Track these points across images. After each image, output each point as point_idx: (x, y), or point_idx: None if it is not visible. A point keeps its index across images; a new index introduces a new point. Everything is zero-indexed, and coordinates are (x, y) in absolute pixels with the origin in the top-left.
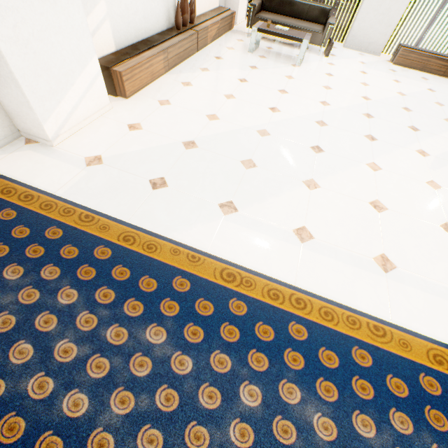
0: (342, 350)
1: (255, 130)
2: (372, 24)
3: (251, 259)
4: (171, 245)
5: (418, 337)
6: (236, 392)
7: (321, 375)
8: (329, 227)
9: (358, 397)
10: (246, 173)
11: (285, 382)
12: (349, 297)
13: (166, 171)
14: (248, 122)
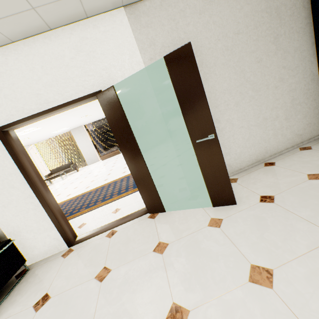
0: None
1: None
2: (90, 157)
3: None
4: None
5: None
6: None
7: None
8: None
9: None
10: None
11: None
12: None
13: None
14: None
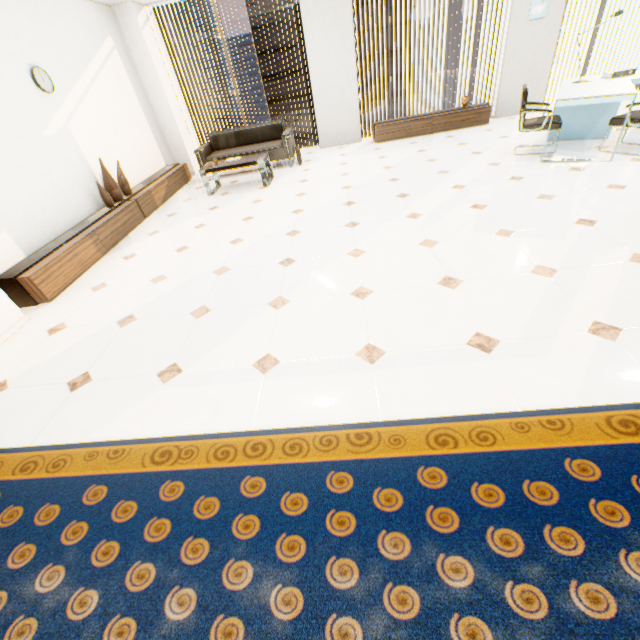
0: (313, 484)
1: (211, 272)
2: (335, 118)
3: (196, 421)
4: (88, 449)
5: (414, 424)
6: (161, 609)
7: (284, 531)
8: (300, 341)
9: (335, 538)
10: (197, 323)
11: (233, 563)
12: (325, 413)
13: (92, 363)
14: (204, 266)
